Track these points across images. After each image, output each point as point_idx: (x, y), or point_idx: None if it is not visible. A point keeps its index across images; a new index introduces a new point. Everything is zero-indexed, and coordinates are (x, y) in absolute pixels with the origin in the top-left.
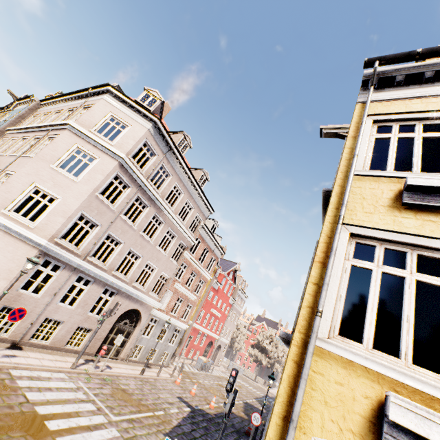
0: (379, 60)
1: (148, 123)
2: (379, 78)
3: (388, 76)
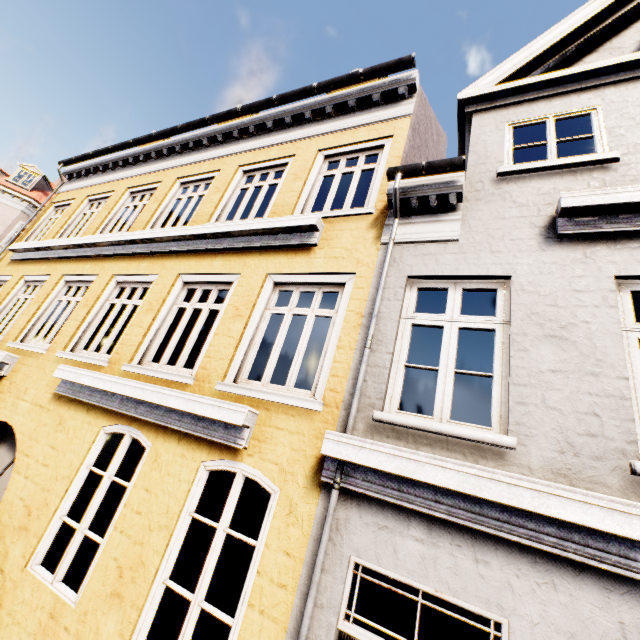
0: (63, 163)
1: (22, 204)
2: (69, 174)
3: (71, 173)
